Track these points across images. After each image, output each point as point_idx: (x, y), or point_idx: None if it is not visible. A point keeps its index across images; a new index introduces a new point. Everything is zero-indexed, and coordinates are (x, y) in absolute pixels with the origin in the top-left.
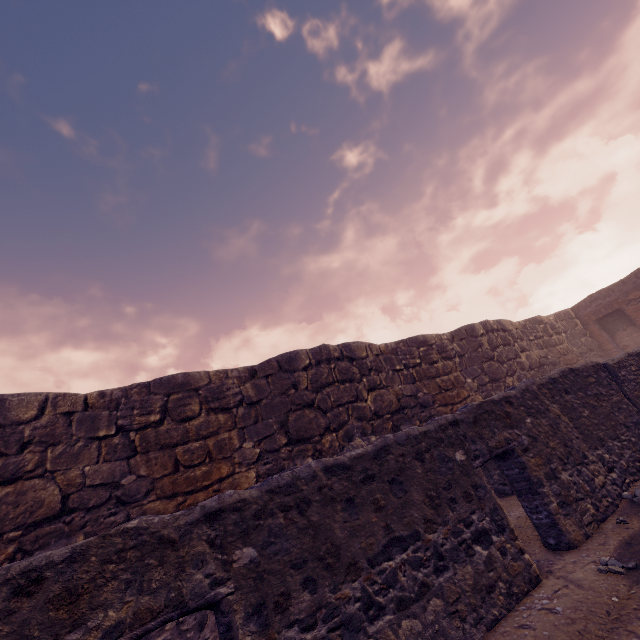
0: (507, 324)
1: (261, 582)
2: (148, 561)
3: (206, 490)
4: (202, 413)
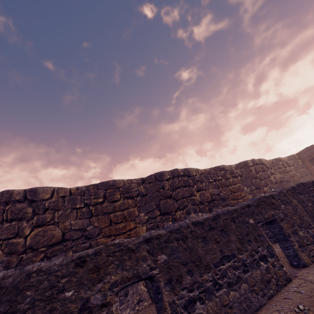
0: (264, 161)
1: (170, 270)
2: (124, 257)
3: (124, 234)
4: (121, 199)
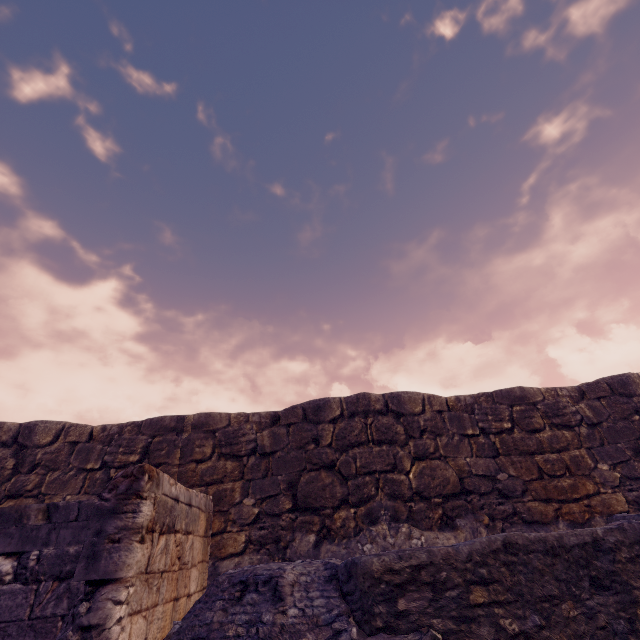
0: None
1: None
2: None
3: (576, 503)
4: (546, 427)
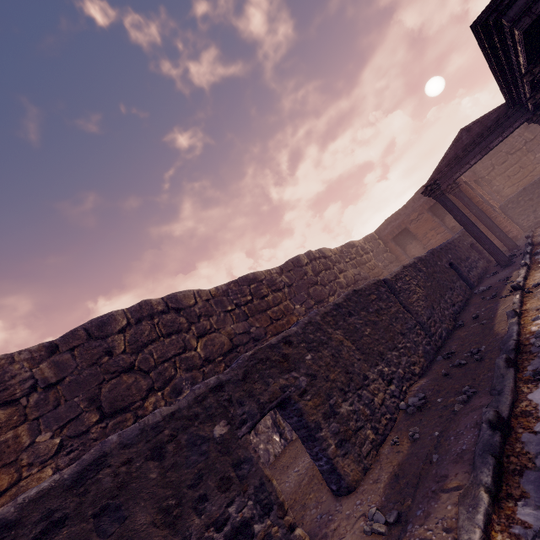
0: (327, 251)
1: None
2: None
3: None
4: None
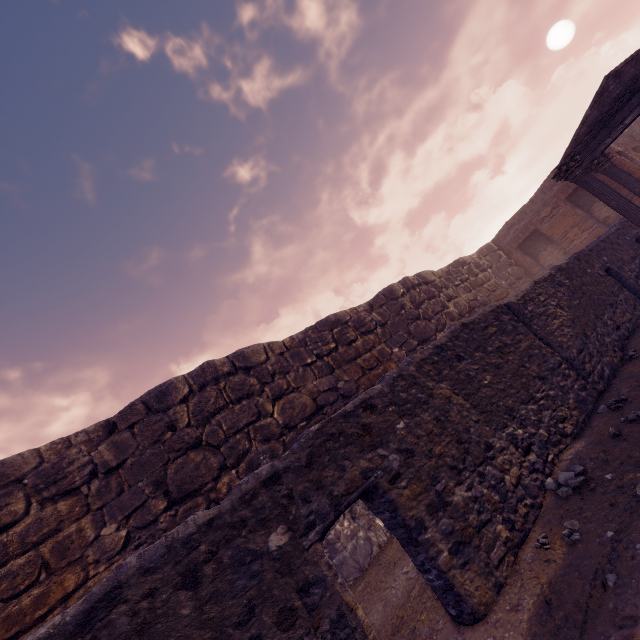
0: (428, 275)
1: None
2: None
3: (42, 622)
4: (31, 510)
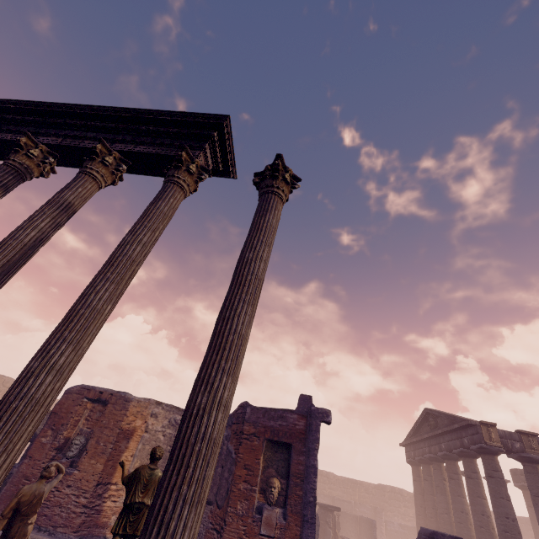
0: None
1: None
2: None
3: None
4: None
